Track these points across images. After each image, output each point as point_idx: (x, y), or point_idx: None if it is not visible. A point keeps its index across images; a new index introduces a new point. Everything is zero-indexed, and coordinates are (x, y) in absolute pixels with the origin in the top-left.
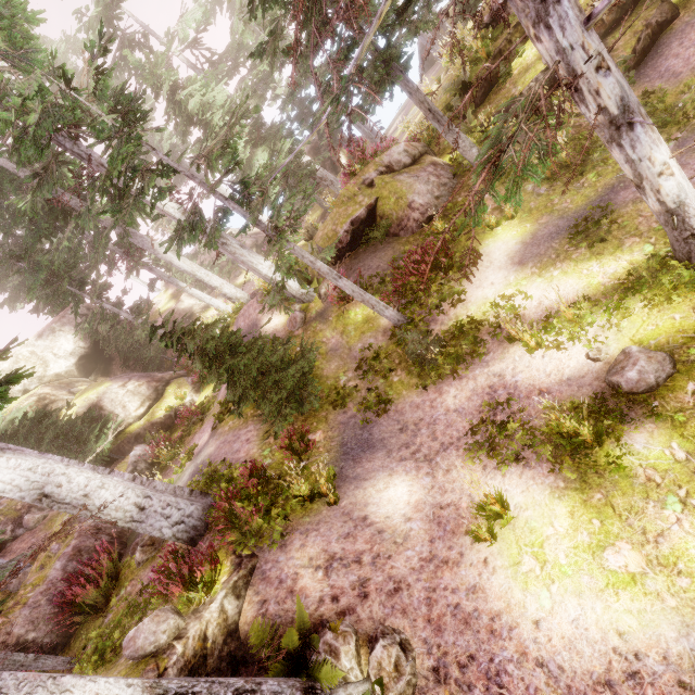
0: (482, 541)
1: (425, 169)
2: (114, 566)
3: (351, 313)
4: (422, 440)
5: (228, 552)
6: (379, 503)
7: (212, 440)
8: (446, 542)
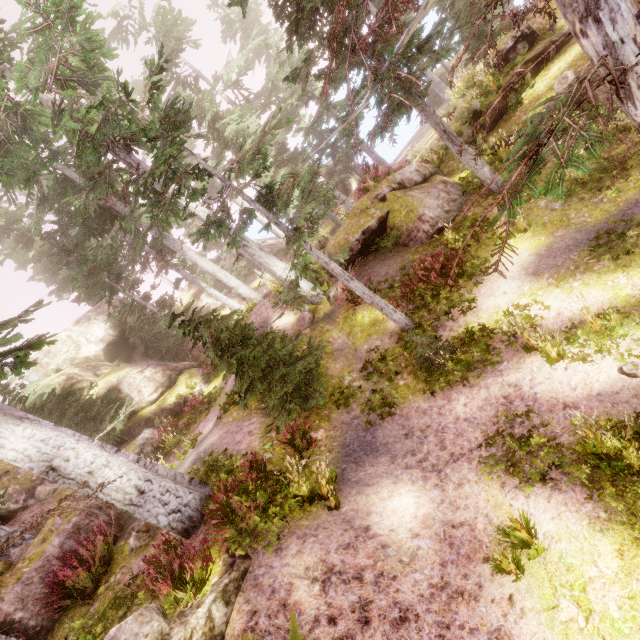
0: (506, 573)
1: (435, 187)
2: (108, 549)
3: (358, 315)
4: (430, 448)
5: (221, 549)
6: (383, 513)
7: (215, 429)
8: (461, 568)
